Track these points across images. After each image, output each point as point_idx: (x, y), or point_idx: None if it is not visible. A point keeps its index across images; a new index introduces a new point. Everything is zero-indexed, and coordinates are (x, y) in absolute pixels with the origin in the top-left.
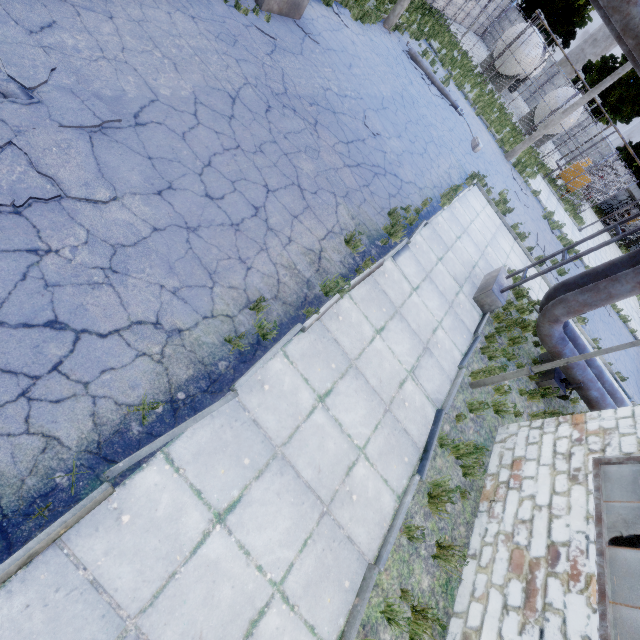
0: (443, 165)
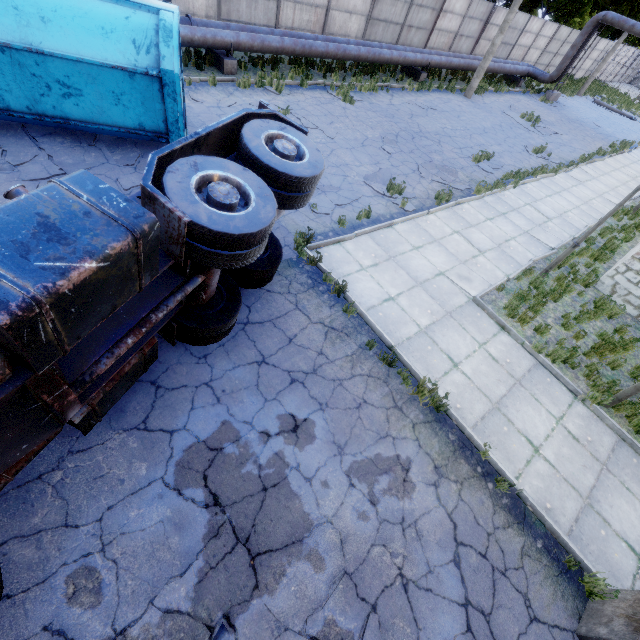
0: (634, 136)
